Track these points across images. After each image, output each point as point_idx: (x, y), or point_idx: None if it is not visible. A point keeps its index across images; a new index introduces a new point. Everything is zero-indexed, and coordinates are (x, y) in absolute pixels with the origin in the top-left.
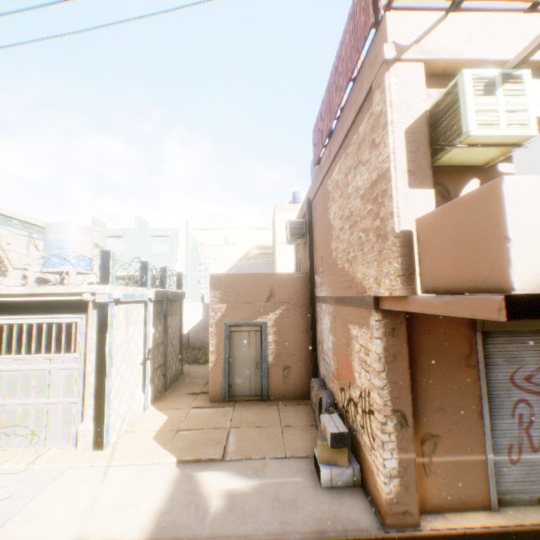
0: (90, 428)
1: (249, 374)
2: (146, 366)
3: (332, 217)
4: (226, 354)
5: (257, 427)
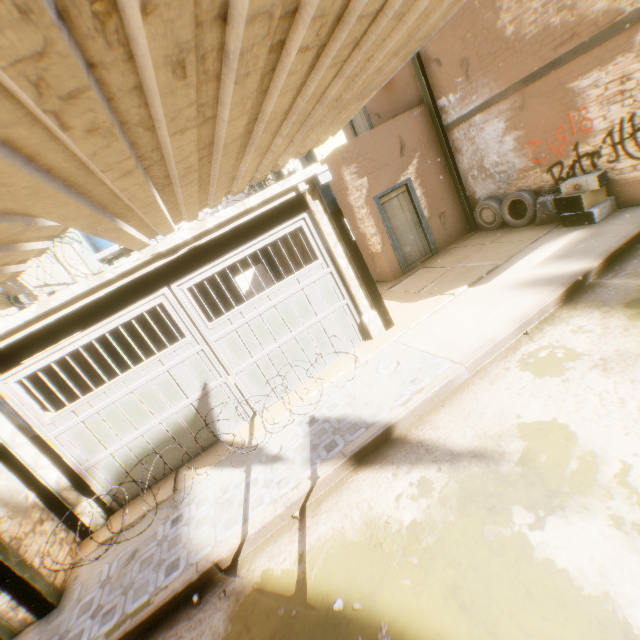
0: (374, 315)
1: (413, 238)
2: None
3: None
4: (389, 229)
5: (474, 254)
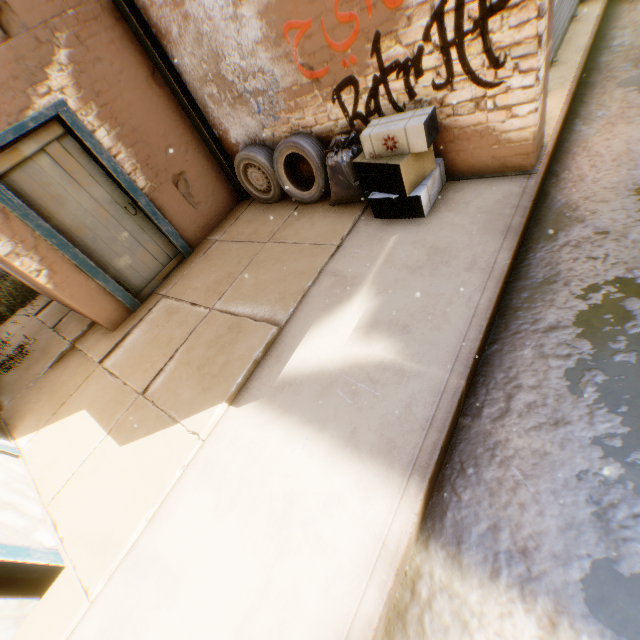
0: None
1: (130, 237)
2: None
3: None
4: (52, 234)
5: (244, 271)
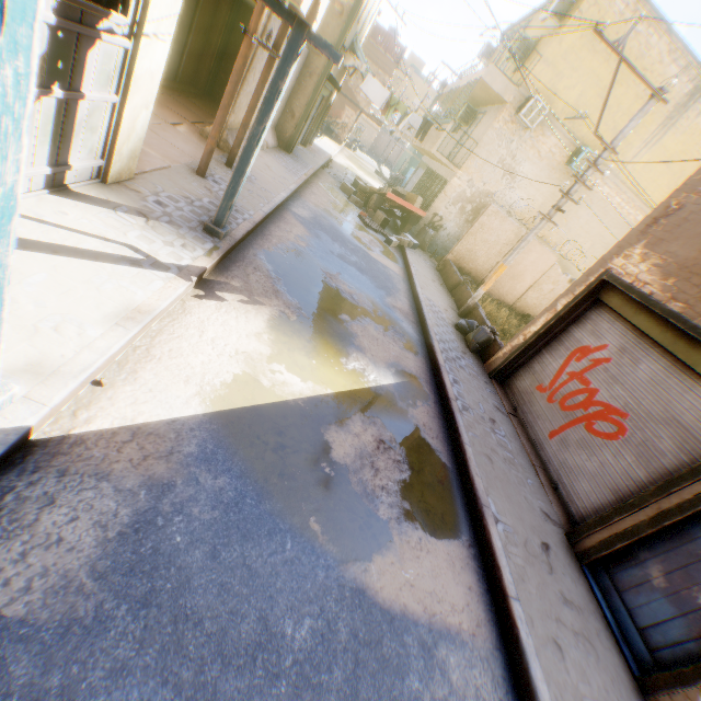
0: None
1: None
2: None
3: None
4: None
5: None
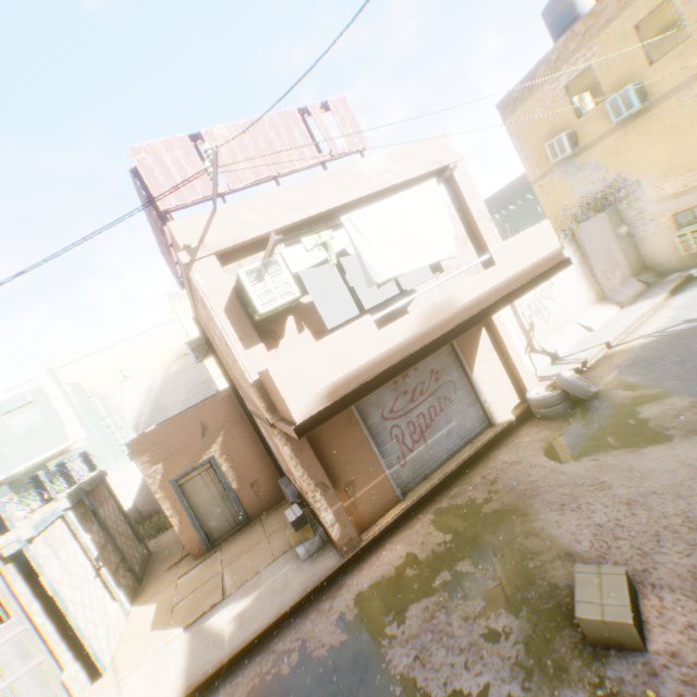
0: (77, 668)
1: (221, 511)
2: (103, 575)
3: (219, 347)
4: (188, 509)
5: (247, 552)
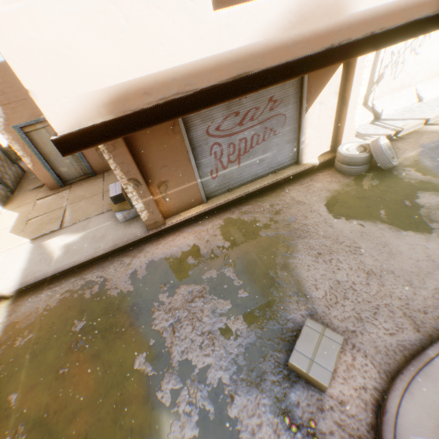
0: None
1: (70, 162)
2: None
3: None
4: (38, 154)
5: (86, 199)
